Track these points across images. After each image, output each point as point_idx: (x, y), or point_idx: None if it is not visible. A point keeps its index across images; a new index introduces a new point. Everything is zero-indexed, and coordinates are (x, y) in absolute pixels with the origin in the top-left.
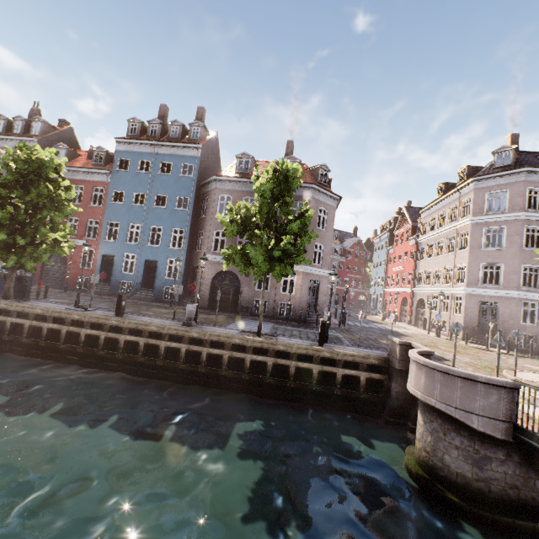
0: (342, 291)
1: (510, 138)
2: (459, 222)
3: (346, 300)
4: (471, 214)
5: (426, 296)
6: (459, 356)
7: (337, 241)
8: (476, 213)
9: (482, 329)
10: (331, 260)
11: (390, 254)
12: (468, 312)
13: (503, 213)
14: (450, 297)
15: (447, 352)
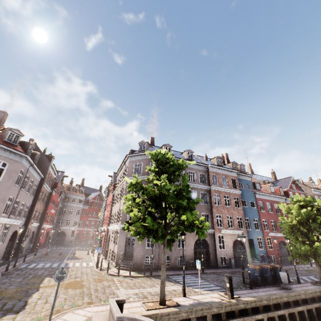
0: (83, 231)
1: (151, 139)
2: (123, 181)
3: (86, 238)
4: (127, 175)
5: (111, 232)
6: (59, 296)
7: (82, 194)
8: (129, 175)
9: (127, 256)
10: (75, 208)
11: (107, 203)
12: (120, 243)
13: (140, 175)
14: (116, 232)
15: (59, 291)
